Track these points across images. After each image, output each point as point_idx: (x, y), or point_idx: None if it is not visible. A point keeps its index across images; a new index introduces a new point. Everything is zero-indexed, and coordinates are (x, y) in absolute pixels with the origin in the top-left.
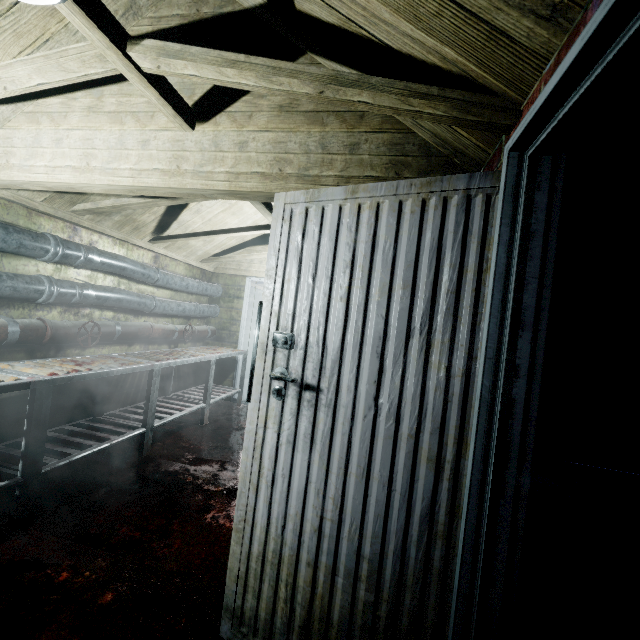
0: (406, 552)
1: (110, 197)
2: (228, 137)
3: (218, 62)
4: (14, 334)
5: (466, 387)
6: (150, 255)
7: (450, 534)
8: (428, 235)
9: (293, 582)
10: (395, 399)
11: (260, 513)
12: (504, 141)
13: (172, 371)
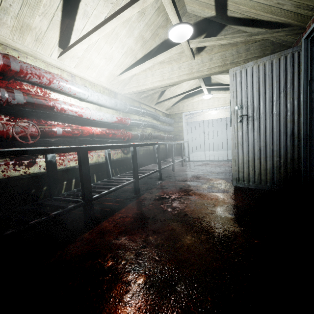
0: (286, 145)
1: (149, 91)
2: (206, 58)
3: (216, 40)
4: (139, 136)
5: (298, 101)
6: (154, 110)
7: (299, 136)
8: (282, 67)
9: (253, 165)
10: (278, 111)
11: (240, 153)
12: (301, 36)
13: (167, 150)
